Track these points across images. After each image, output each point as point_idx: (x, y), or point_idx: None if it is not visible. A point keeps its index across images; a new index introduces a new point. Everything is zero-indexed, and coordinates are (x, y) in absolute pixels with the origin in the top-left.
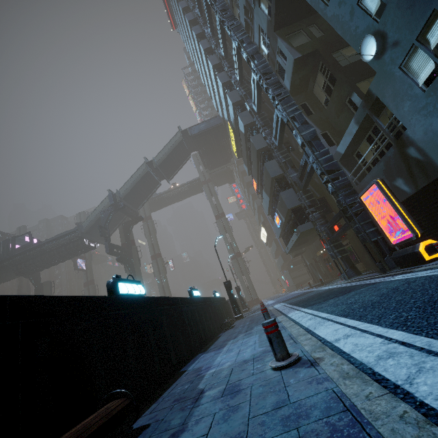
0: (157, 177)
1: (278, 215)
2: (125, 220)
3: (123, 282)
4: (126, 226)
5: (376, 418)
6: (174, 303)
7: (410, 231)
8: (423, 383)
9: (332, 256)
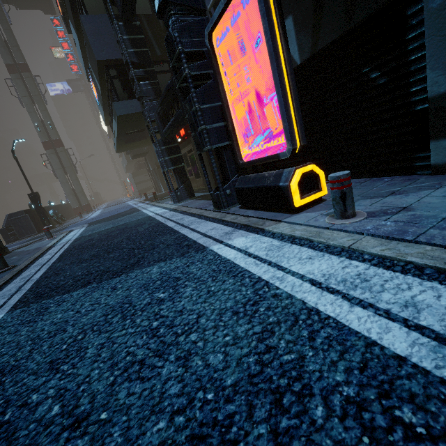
0: None
1: (91, 78)
2: None
3: None
4: None
5: None
6: None
7: (286, 137)
8: None
9: (161, 167)
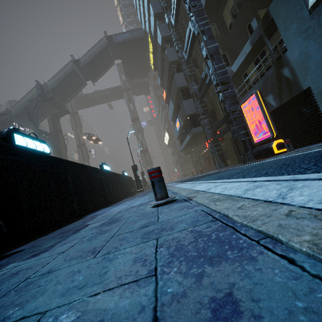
0: (83, 77)
1: (178, 120)
2: (53, 112)
3: (21, 136)
4: (54, 117)
5: (254, 220)
6: (83, 169)
7: (270, 132)
8: (299, 195)
9: (211, 152)
